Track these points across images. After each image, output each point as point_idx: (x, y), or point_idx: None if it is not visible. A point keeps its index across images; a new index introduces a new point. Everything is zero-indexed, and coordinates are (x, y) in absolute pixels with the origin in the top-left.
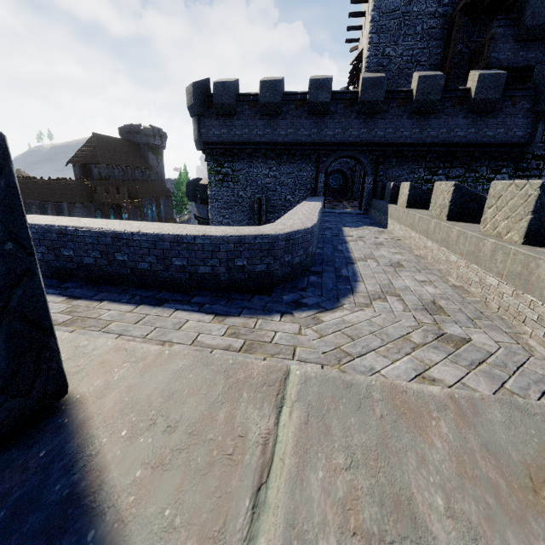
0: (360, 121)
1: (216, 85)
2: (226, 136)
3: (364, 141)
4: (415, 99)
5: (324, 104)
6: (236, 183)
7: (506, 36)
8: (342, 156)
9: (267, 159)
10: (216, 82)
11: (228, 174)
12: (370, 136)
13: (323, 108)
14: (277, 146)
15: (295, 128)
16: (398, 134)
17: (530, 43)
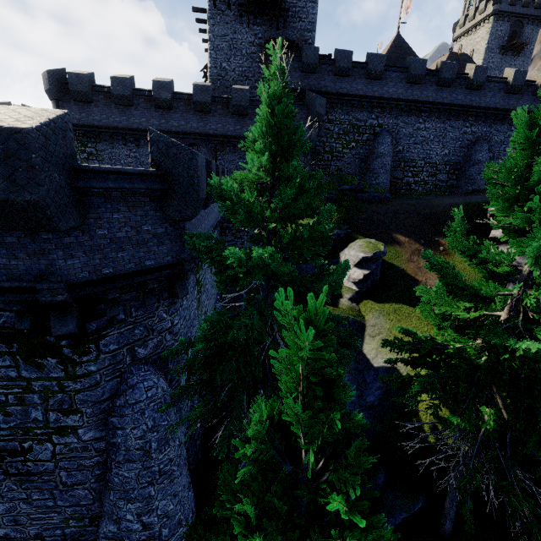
0: (197, 117)
1: (71, 75)
2: (86, 120)
3: (202, 132)
4: (232, 104)
5: (166, 101)
6: (101, 161)
7: (295, 67)
8: (189, 143)
9: (127, 142)
10: (70, 72)
11: (93, 154)
12: (207, 129)
13: (166, 104)
14: (133, 131)
15: (147, 118)
16: (226, 128)
17: (310, 74)
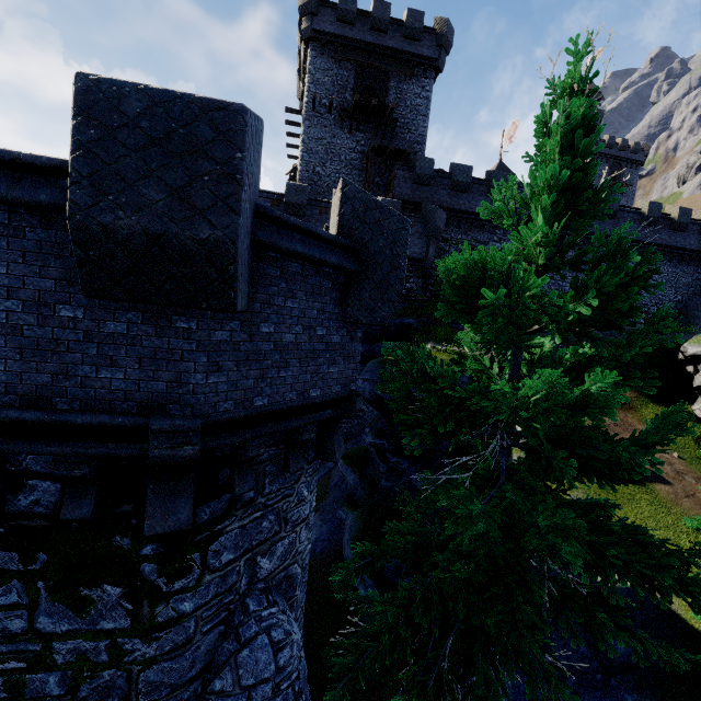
0: None
1: None
2: None
3: None
4: None
5: None
6: None
7: (405, 177)
8: None
9: None
10: None
11: None
12: None
13: None
14: None
15: None
16: None
17: (423, 186)
